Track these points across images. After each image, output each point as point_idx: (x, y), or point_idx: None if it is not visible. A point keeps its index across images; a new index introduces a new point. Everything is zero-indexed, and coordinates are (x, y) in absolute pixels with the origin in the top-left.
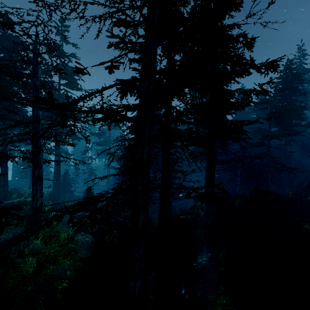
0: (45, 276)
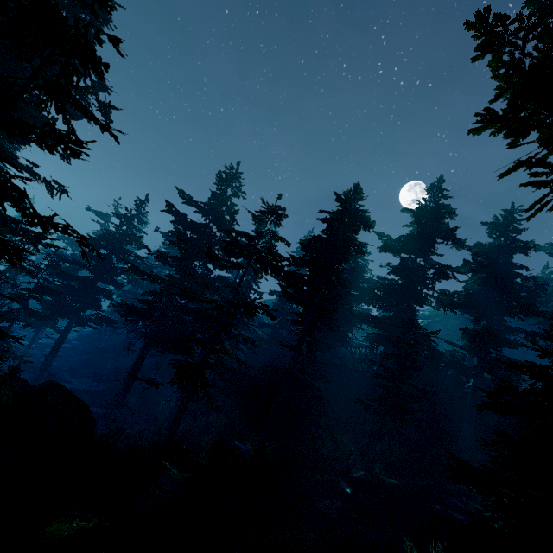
0: None
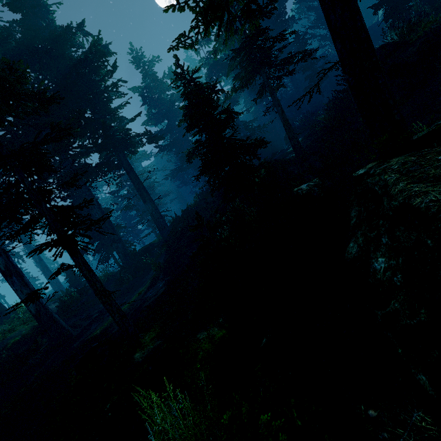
0: (2, 341)
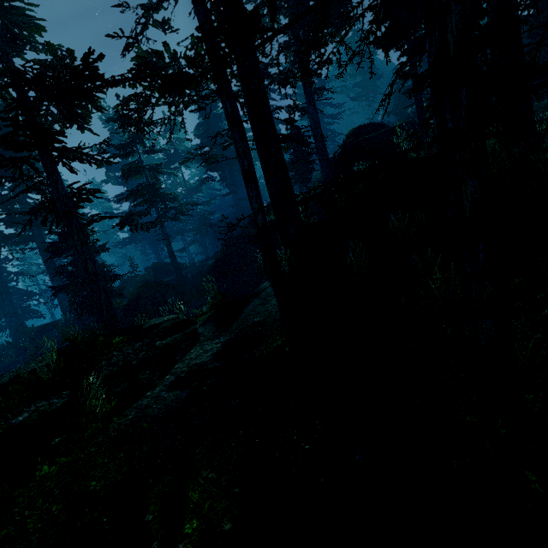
0: None
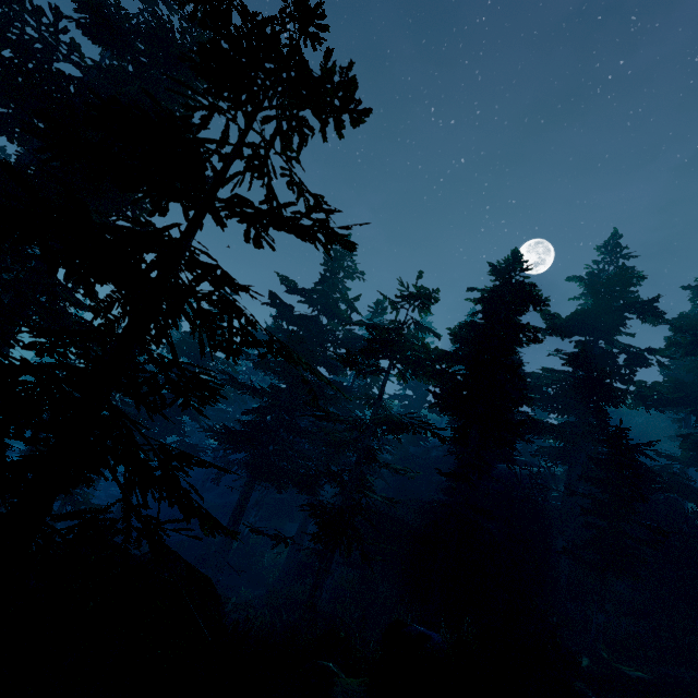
0: None
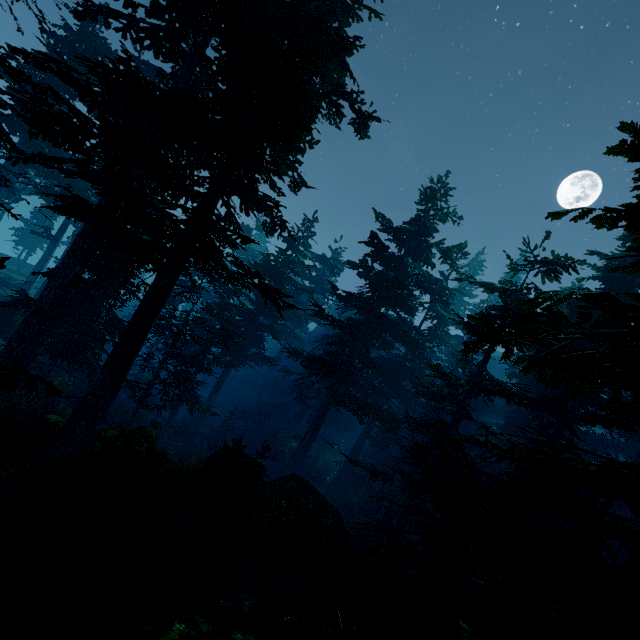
0: None
